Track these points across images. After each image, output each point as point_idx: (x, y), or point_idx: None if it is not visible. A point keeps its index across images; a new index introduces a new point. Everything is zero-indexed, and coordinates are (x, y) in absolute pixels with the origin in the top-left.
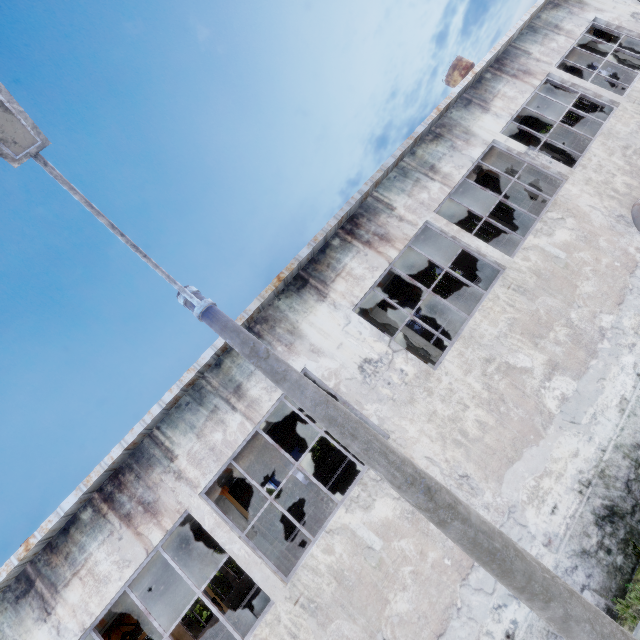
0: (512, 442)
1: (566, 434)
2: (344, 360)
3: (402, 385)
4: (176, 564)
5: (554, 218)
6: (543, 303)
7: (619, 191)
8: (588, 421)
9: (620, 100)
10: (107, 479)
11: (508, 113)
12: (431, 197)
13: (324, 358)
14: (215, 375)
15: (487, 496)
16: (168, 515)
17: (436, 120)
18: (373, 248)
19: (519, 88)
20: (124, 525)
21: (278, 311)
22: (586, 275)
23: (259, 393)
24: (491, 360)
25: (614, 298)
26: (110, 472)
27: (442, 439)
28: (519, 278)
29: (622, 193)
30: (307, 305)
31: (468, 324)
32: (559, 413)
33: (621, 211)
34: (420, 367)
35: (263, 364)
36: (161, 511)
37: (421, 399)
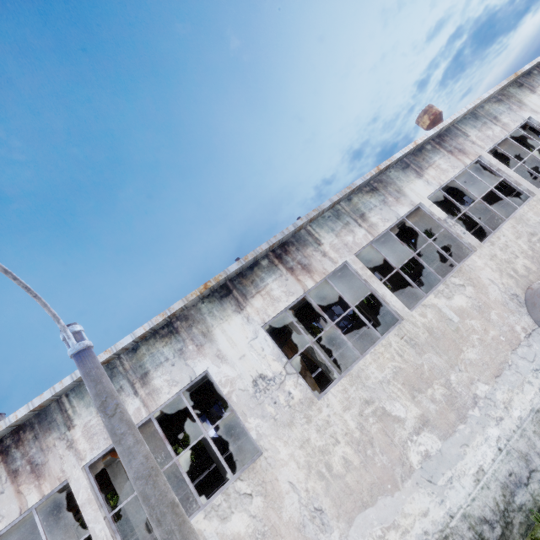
0: (370, 487)
1: (421, 491)
2: (242, 371)
3: (286, 407)
4: (43, 529)
5: (456, 283)
6: (429, 359)
7: (518, 272)
8: (444, 483)
9: (536, 191)
10: (9, 432)
11: (438, 182)
12: (355, 241)
13: (226, 365)
14: (129, 358)
15: (335, 535)
16: (50, 480)
17: (375, 176)
18: (294, 275)
19: (452, 163)
20: (9, 480)
21: (199, 313)
22: (473, 342)
23: (161, 384)
24: (370, 402)
25: (493, 370)
26: (13, 427)
27: (308, 468)
28: (413, 331)
29: (520, 274)
30: (225, 313)
31: (358, 363)
32: (419, 469)
33: (516, 290)
34: (306, 394)
35: (107, 421)
36: (45, 475)
37: (299, 424)
